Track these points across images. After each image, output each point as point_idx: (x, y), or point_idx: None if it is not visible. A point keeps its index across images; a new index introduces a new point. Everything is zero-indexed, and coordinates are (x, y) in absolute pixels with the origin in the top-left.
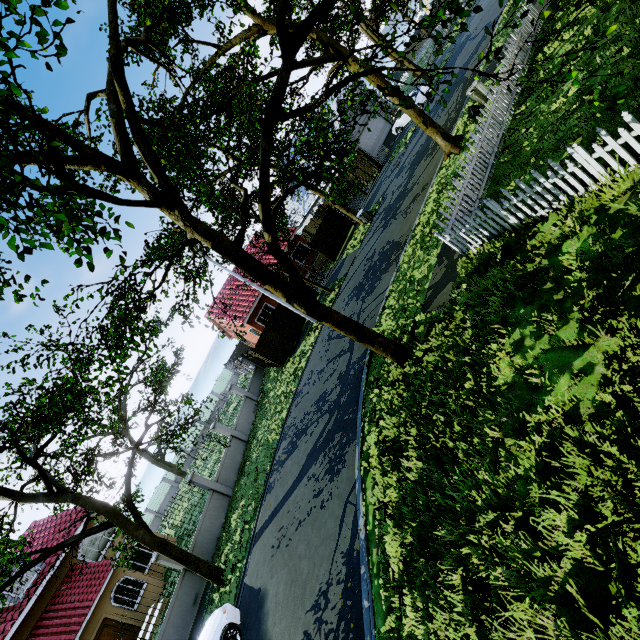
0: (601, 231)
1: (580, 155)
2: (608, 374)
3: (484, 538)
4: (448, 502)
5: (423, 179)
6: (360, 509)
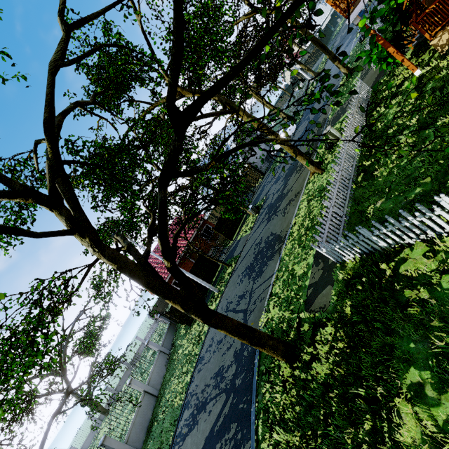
0: None
1: (447, 203)
2: None
3: None
4: None
5: (295, 188)
6: None
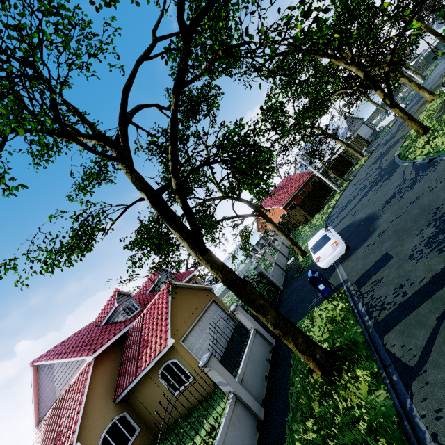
0: None
1: None
2: None
3: None
4: None
5: None
6: (416, 161)
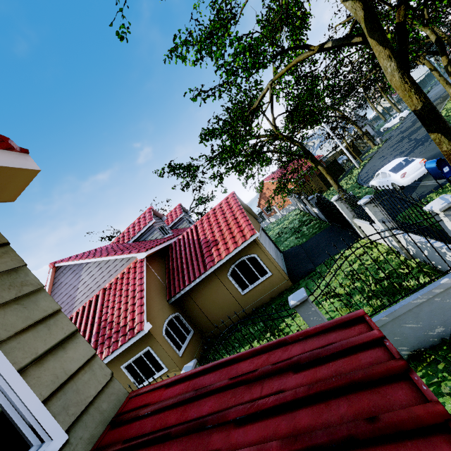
0: None
1: None
2: None
3: None
4: None
5: None
6: None
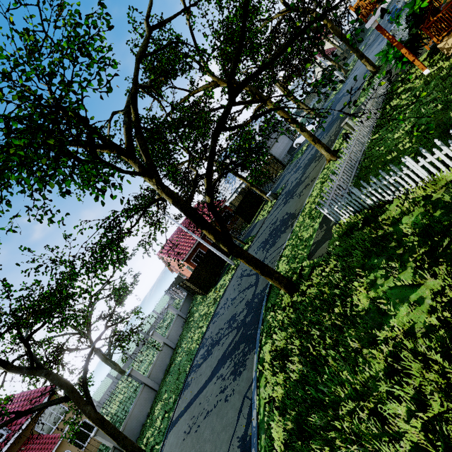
0: (427, 211)
1: (410, 163)
2: (434, 304)
3: (345, 423)
4: (320, 395)
5: (312, 175)
6: (254, 402)
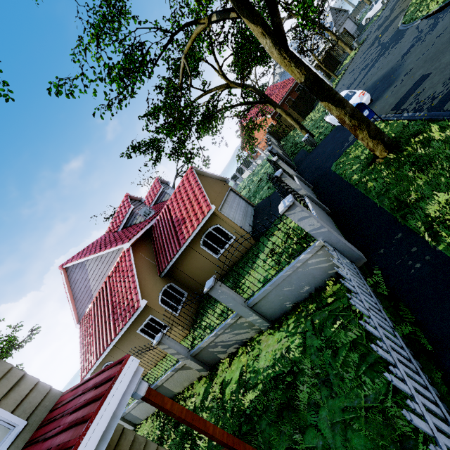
0: None
1: None
2: None
3: None
4: None
5: None
6: (431, 12)
